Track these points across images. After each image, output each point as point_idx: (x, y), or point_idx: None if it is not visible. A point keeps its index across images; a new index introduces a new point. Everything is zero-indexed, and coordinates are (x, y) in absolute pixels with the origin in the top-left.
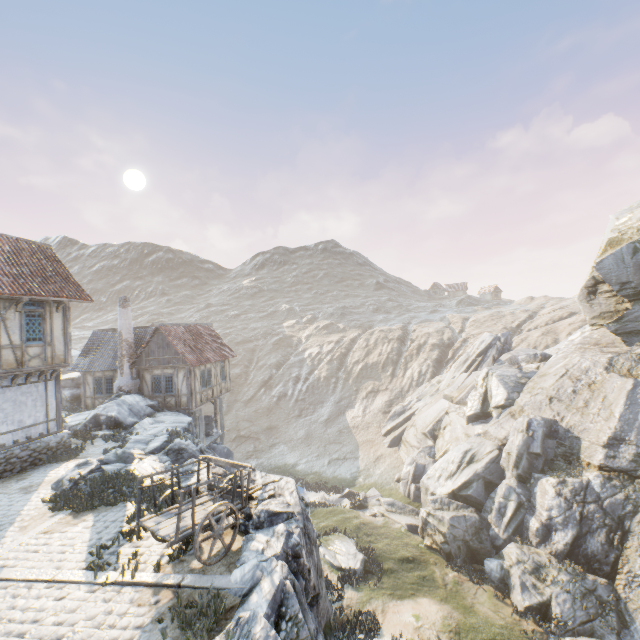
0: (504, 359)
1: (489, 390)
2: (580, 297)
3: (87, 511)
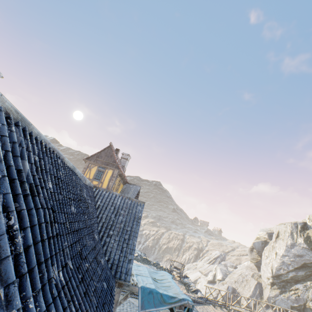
0: (222, 263)
1: (216, 273)
2: (248, 250)
3: (144, 264)
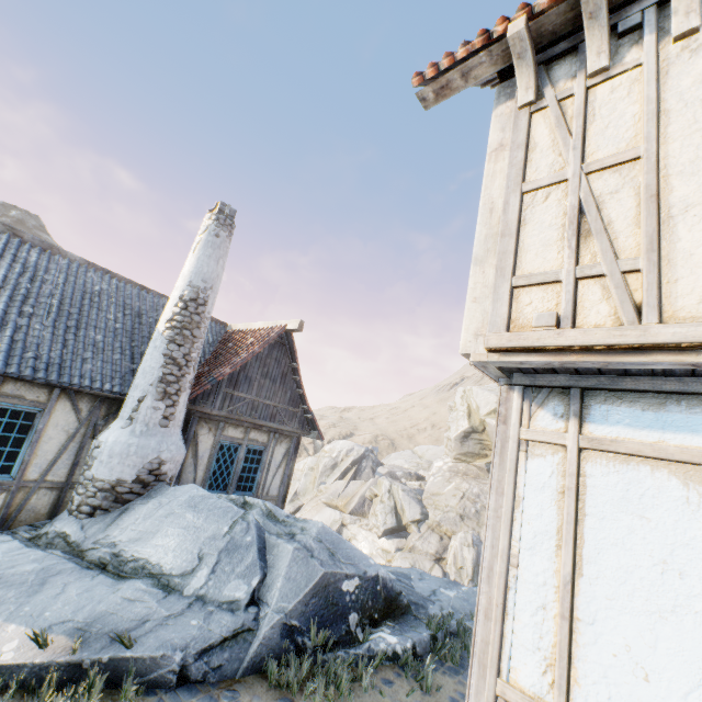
0: (384, 472)
1: (401, 503)
2: (457, 437)
3: None
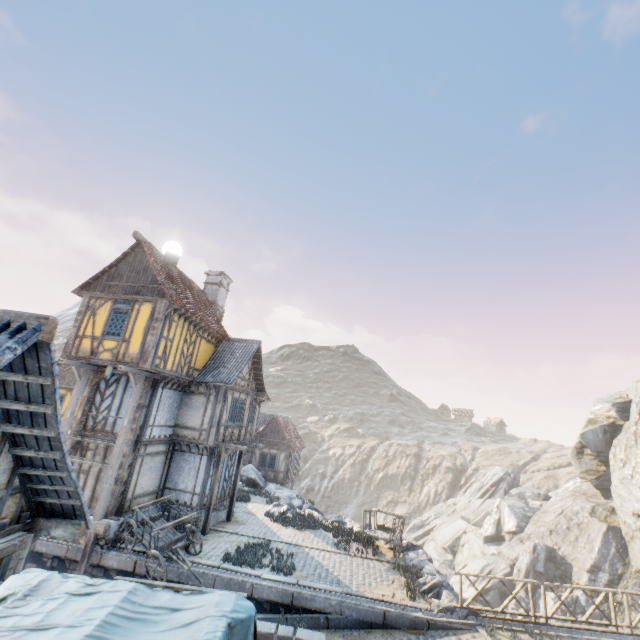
0: (513, 493)
1: (502, 516)
2: (572, 454)
3: (303, 529)
